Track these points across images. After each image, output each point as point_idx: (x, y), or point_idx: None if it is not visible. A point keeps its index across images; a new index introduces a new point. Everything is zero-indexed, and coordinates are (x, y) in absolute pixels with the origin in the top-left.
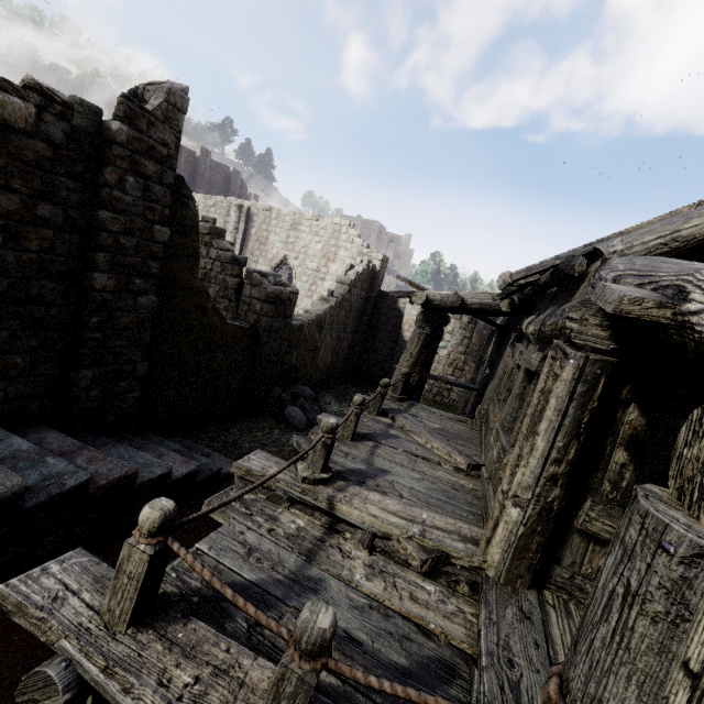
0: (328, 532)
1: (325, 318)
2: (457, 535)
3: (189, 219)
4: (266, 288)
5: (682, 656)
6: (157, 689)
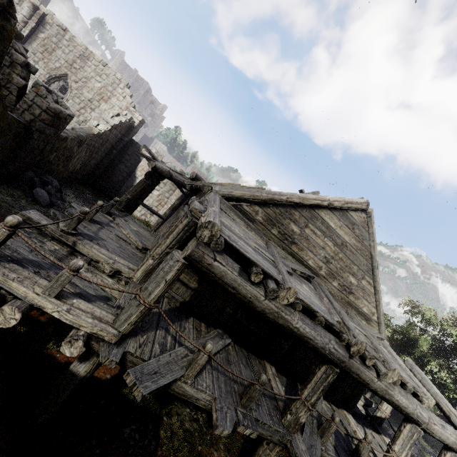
0: (70, 254)
1: (86, 139)
2: (127, 267)
3: (7, 30)
4: (50, 103)
5: (166, 278)
6: (4, 275)
